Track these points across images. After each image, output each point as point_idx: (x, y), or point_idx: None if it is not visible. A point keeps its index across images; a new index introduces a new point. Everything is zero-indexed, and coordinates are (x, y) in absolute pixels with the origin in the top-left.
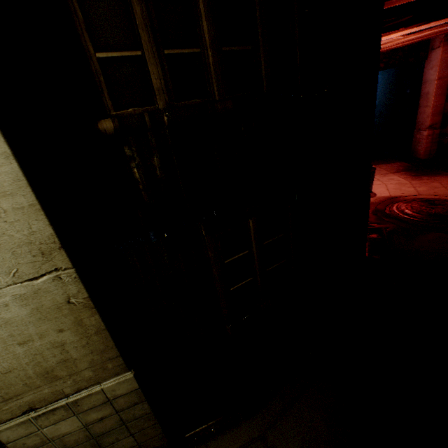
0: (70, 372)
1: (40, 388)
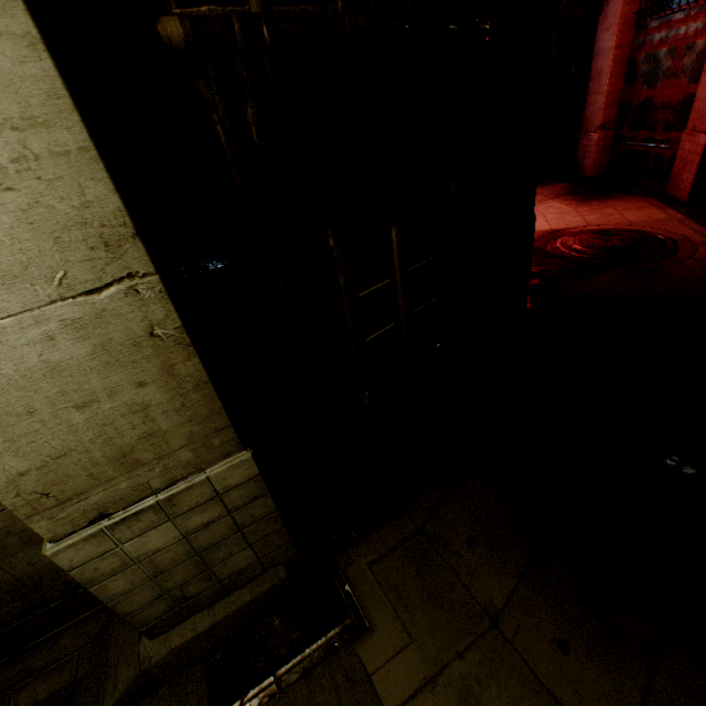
0: (158, 453)
1: (113, 482)
